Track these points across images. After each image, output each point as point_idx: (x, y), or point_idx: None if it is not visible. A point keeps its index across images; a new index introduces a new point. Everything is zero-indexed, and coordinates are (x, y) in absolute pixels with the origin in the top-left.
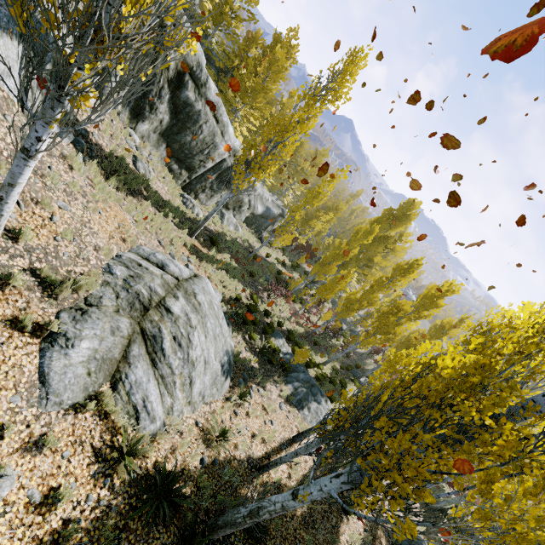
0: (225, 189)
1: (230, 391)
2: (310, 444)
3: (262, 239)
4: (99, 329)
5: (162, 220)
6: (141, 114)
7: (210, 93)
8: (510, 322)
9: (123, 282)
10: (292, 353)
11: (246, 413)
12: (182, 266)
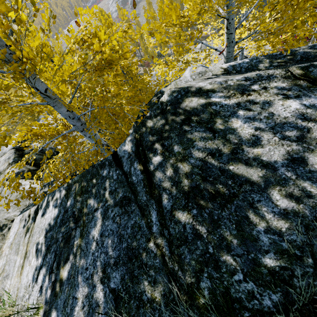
0: None
1: None
2: None
3: None
4: None
5: None
6: None
7: None
8: None
9: None
10: None
11: None
12: None
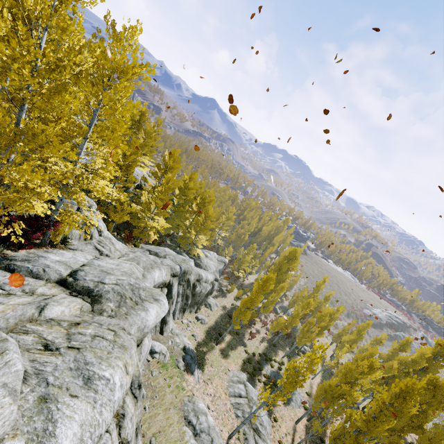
0: (209, 296)
1: (271, 421)
2: (308, 435)
3: (224, 293)
4: (252, 441)
5: (215, 358)
6: (185, 310)
7: (203, 279)
8: (351, 371)
9: (243, 417)
10: (273, 370)
11: (279, 426)
12: (241, 386)
